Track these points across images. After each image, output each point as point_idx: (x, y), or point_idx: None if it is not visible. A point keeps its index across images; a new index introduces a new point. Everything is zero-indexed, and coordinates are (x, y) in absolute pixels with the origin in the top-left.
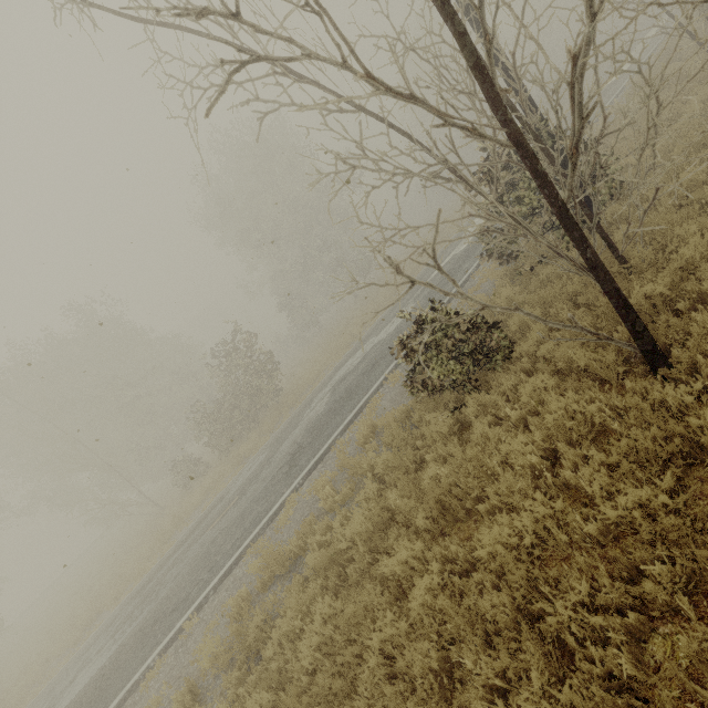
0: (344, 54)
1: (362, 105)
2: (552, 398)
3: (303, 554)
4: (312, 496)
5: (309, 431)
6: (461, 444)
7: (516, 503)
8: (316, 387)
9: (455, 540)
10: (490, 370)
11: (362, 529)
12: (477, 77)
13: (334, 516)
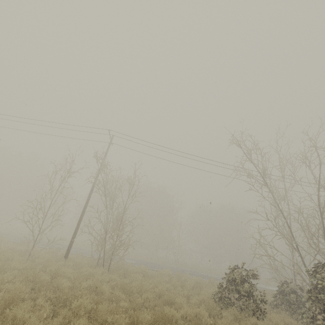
0: None
1: None
2: None
3: None
4: None
5: None
6: None
7: None
8: None
9: None
10: None
11: None
12: None
13: None
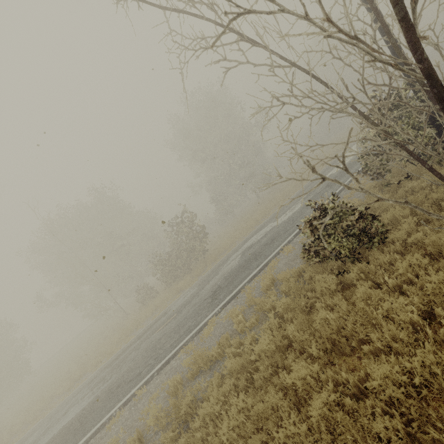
0: (306, 11)
1: (295, 63)
2: (431, 272)
3: (220, 359)
4: (227, 320)
5: (225, 278)
6: (344, 299)
7: (400, 349)
8: (231, 251)
9: (344, 369)
10: (367, 249)
11: (267, 348)
12: (402, 27)
13: (243, 336)
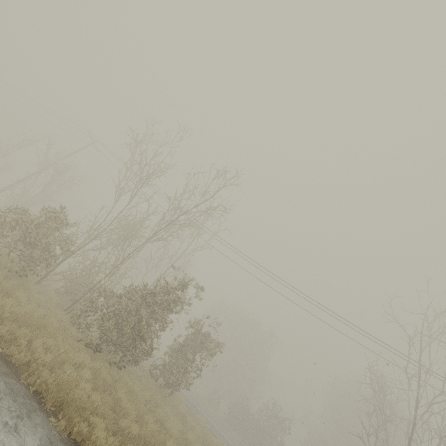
0: None
1: None
2: None
3: None
4: None
5: None
6: None
7: None
8: None
9: None
10: None
11: None
12: None
13: None
